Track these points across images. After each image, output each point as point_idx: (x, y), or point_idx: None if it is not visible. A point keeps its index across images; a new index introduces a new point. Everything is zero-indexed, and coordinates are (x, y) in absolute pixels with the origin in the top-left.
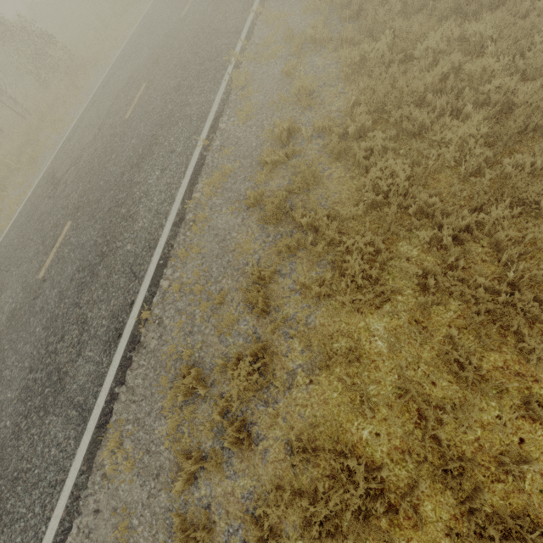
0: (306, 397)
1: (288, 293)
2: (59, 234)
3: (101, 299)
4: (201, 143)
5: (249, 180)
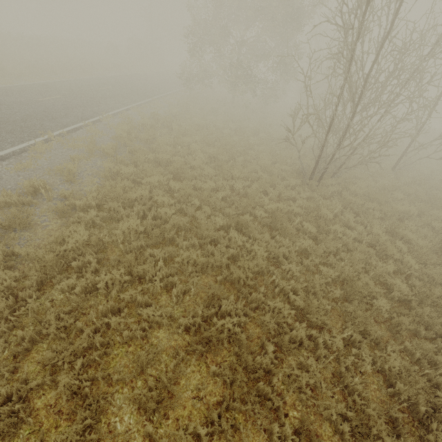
0: None
1: None
2: None
3: None
4: None
5: None
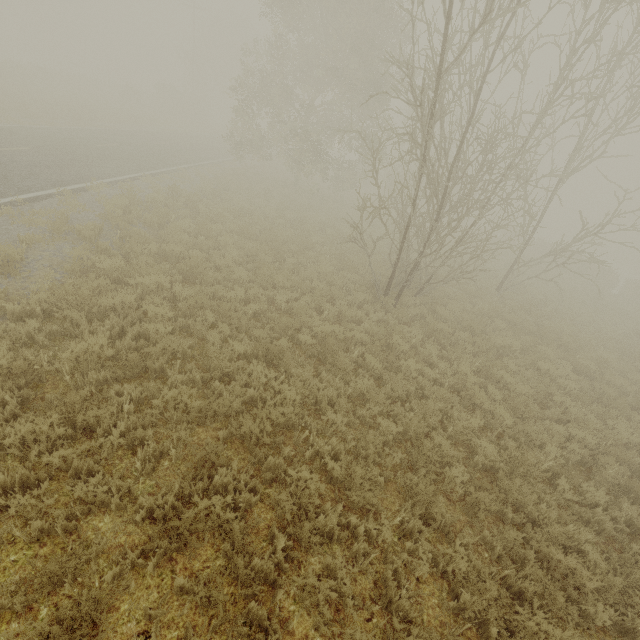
0: None
1: None
2: None
3: None
4: None
5: None
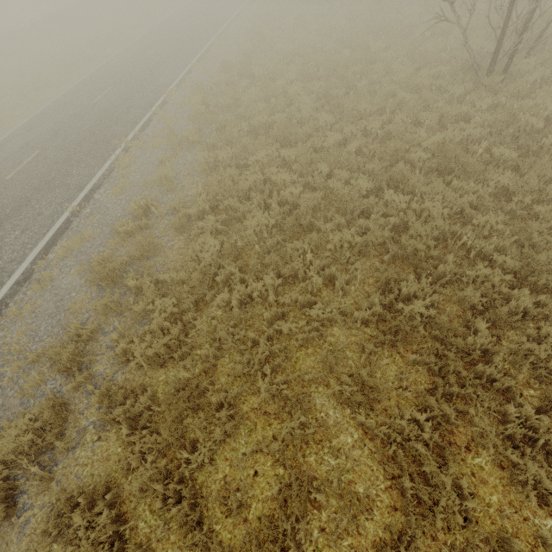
0: (89, 455)
1: (104, 350)
2: None
3: None
4: (71, 209)
5: (104, 245)
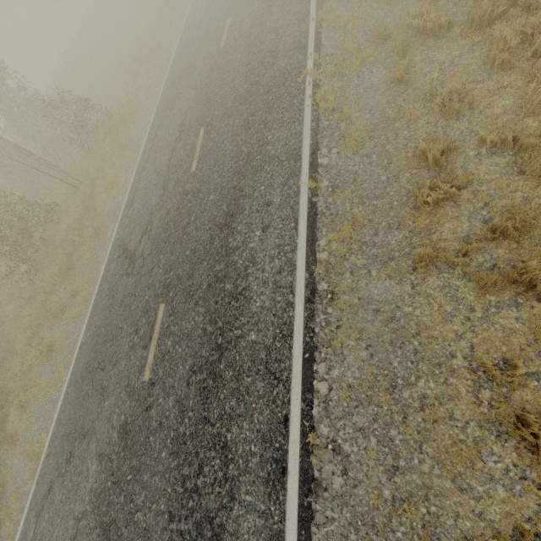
0: None
1: None
2: (154, 321)
3: (237, 412)
4: (305, 188)
5: (397, 228)
